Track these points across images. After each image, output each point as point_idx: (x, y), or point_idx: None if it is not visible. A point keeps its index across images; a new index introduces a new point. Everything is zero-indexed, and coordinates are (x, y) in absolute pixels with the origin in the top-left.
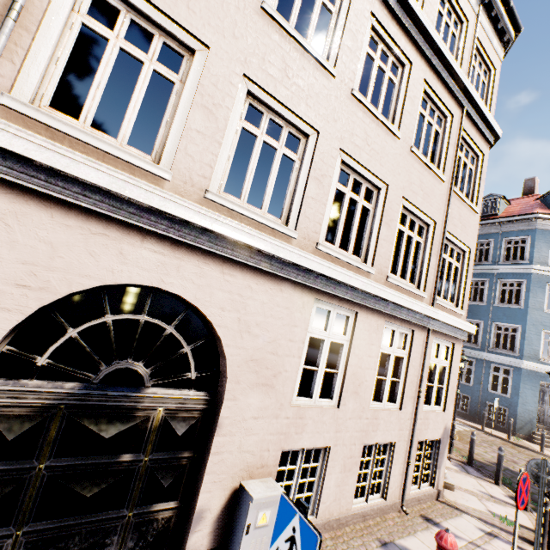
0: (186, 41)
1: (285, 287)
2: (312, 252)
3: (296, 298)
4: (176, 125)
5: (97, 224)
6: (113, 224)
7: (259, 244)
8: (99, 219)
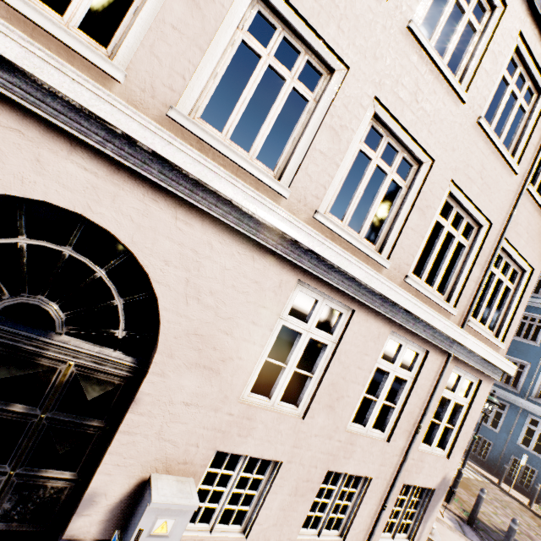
0: None
1: (260, 256)
2: (306, 220)
3: (271, 273)
4: (146, 13)
5: (10, 116)
6: (32, 121)
7: (226, 189)
8: (14, 110)
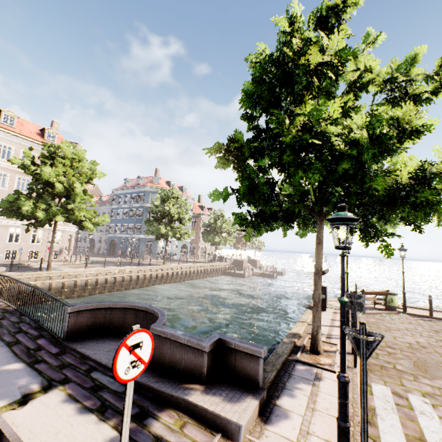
0: None
1: (2, 225)
2: (8, 219)
3: (5, 227)
4: None
5: None
6: None
7: None
8: None
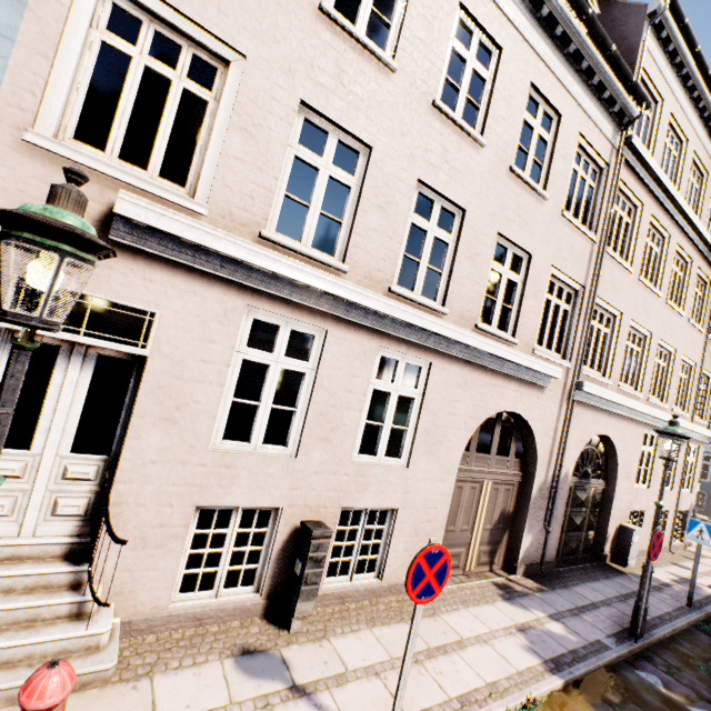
0: (614, 314)
1: (636, 425)
2: (645, 403)
3: (639, 430)
4: (610, 356)
5: (593, 411)
6: (596, 410)
7: (638, 408)
8: (594, 409)
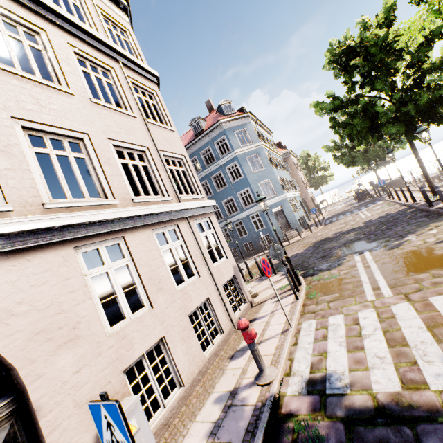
0: None
1: (32, 255)
2: (42, 213)
3: (51, 258)
4: None
5: None
6: None
7: None
8: None
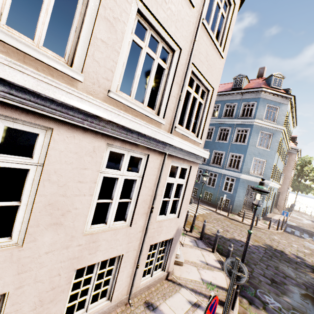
0: None
1: None
2: None
3: None
4: None
5: None
6: None
7: None
8: None
